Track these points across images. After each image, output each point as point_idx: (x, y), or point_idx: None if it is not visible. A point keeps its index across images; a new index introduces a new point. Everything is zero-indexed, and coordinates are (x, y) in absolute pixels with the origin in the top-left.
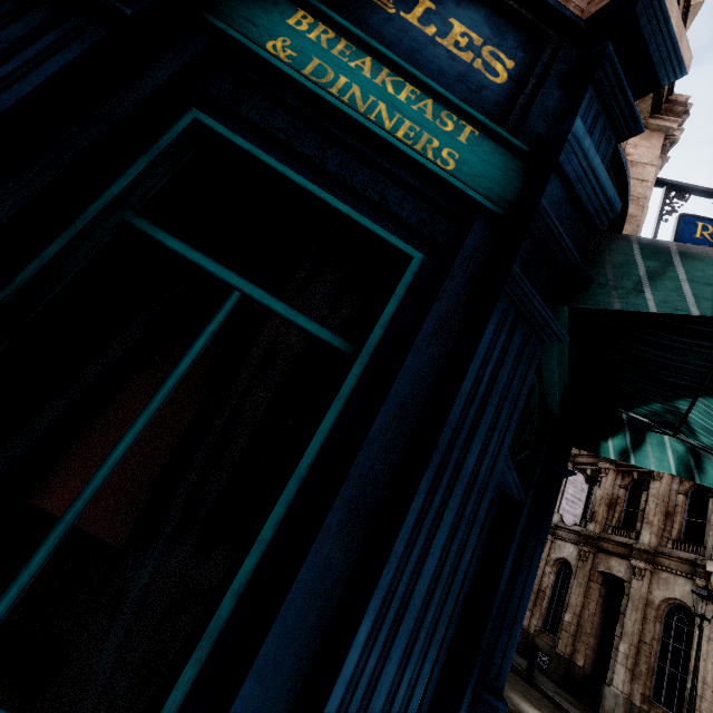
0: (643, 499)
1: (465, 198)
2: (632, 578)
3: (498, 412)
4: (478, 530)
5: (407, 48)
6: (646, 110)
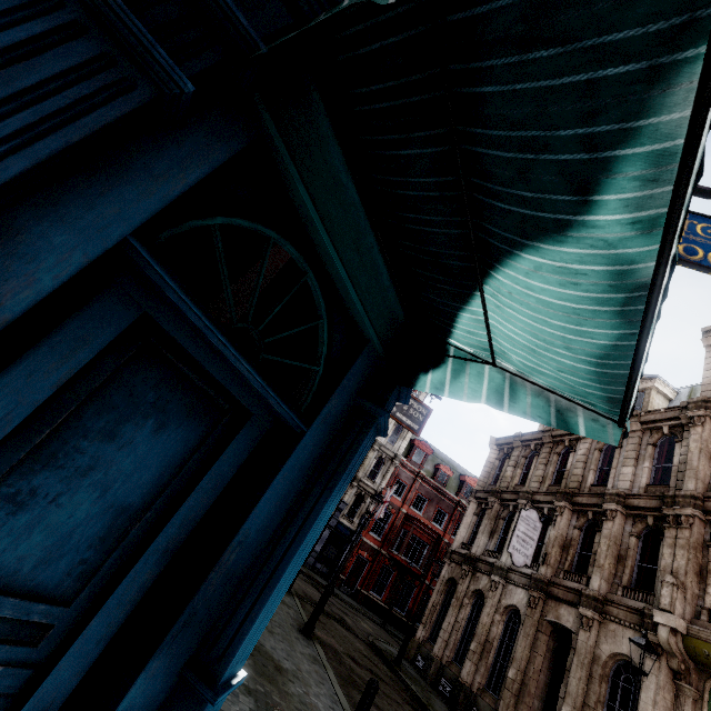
0: (596, 541)
1: None
2: (579, 629)
3: None
4: None
5: None
6: None
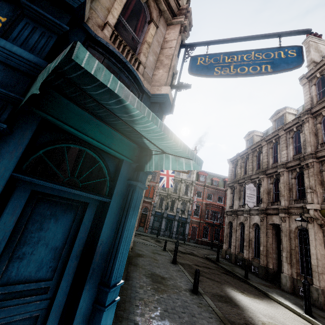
0: (279, 186)
1: None
2: (281, 222)
3: None
4: None
5: None
6: (168, 17)
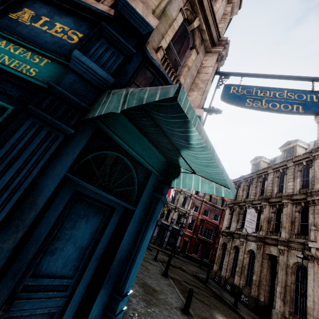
0: (281, 217)
1: (37, 85)
2: (279, 255)
3: (28, 160)
4: (12, 205)
5: (32, 35)
6: (208, 45)
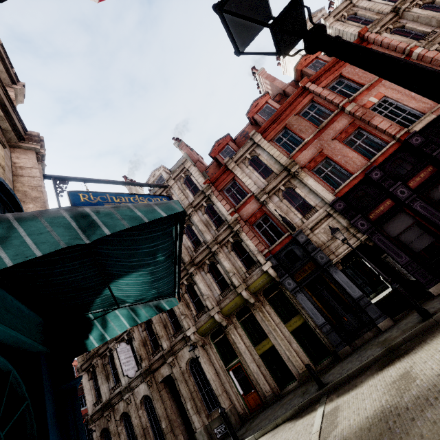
0: (154, 328)
1: None
2: (172, 369)
3: None
4: None
5: None
6: (14, 138)
